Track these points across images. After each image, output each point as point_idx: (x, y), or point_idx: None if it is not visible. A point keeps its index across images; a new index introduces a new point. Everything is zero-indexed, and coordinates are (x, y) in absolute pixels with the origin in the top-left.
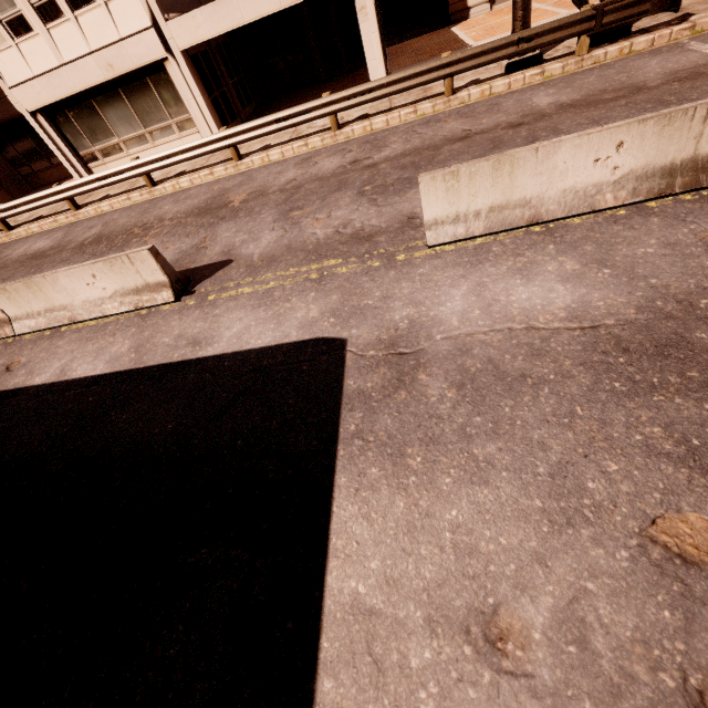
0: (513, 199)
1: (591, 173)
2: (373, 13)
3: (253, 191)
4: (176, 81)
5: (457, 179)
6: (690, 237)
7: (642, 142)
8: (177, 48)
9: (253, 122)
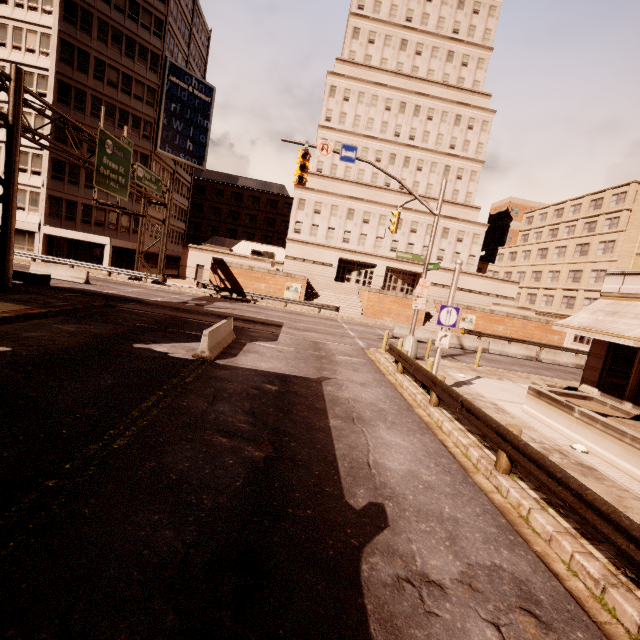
0: (49, 272)
1: (63, 273)
2: (109, 253)
3: (21, 266)
4: (37, 238)
5: (39, 265)
6: (62, 282)
7: (71, 272)
8: (43, 232)
9: (45, 256)
